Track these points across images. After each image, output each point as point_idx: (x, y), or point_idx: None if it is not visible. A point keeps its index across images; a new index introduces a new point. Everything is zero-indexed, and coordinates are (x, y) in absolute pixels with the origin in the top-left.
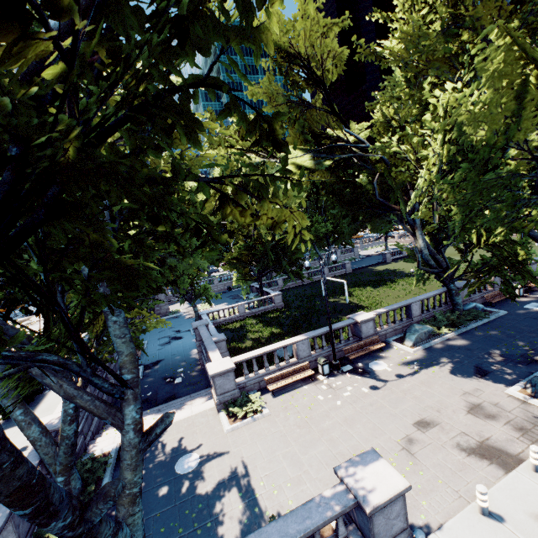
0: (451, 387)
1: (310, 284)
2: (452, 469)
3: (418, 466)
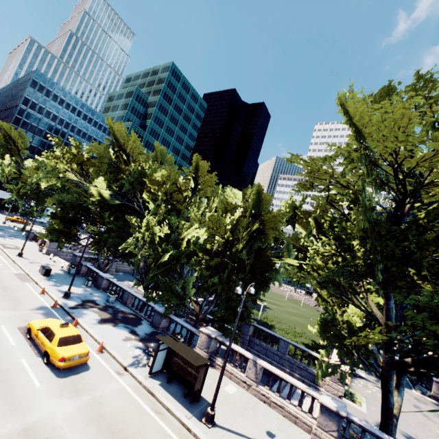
0: None
1: None
2: None
3: None
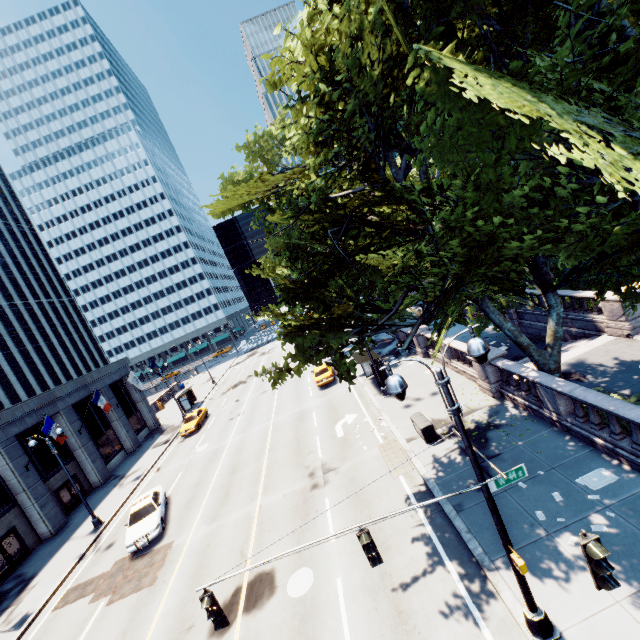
0: None
1: None
2: None
3: None
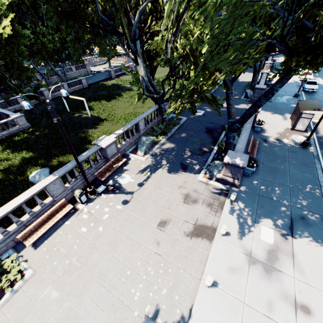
0: (172, 184)
1: (54, 100)
2: (185, 255)
3: (167, 265)
